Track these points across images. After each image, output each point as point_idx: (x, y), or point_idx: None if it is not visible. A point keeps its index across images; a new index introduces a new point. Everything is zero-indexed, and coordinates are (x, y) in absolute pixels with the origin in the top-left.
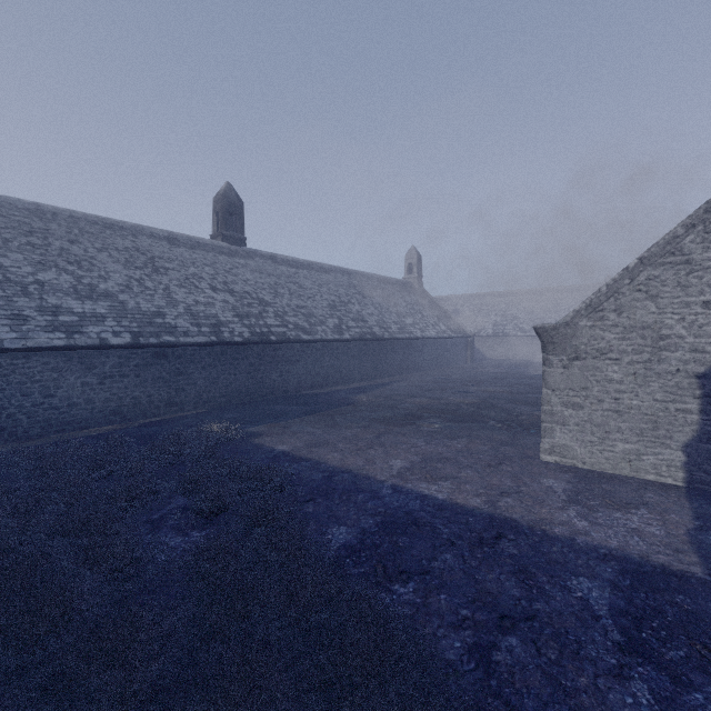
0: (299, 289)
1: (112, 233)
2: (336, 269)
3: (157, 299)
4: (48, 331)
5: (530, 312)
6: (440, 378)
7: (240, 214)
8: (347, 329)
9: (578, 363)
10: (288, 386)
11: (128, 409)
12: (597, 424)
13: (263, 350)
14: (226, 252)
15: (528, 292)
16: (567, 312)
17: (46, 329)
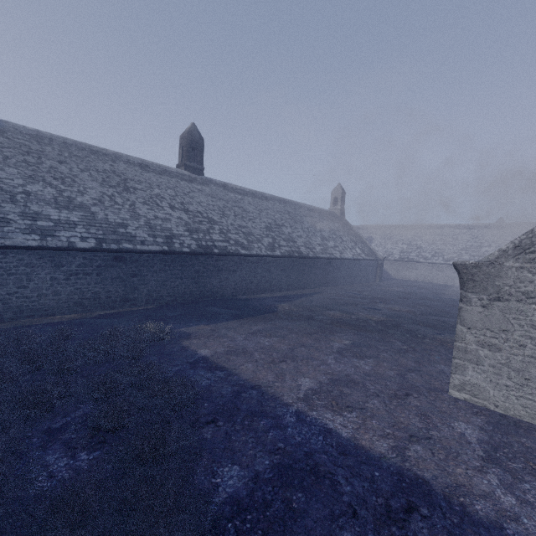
0: (243, 212)
1: (96, 158)
2: (275, 198)
3: (123, 212)
4: (25, 233)
5: (432, 243)
6: (353, 293)
7: (200, 149)
8: (278, 247)
9: (499, 304)
10: (225, 290)
11: (89, 301)
12: (515, 369)
13: (207, 260)
14: (186, 179)
15: (431, 227)
16: (464, 246)
17: (24, 231)
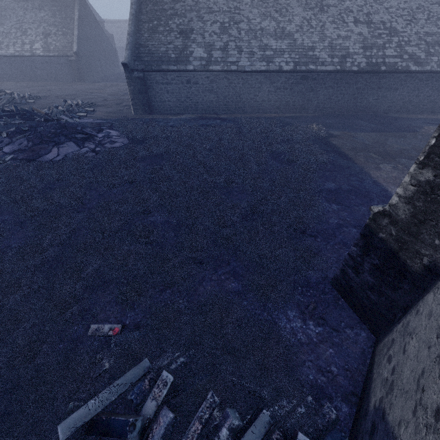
0: None
1: None
2: None
3: (314, 36)
4: (260, 61)
5: None
6: None
7: None
8: None
9: None
10: (379, 107)
11: (283, 107)
12: None
13: (371, 78)
14: None
15: None
16: None
17: (259, 60)
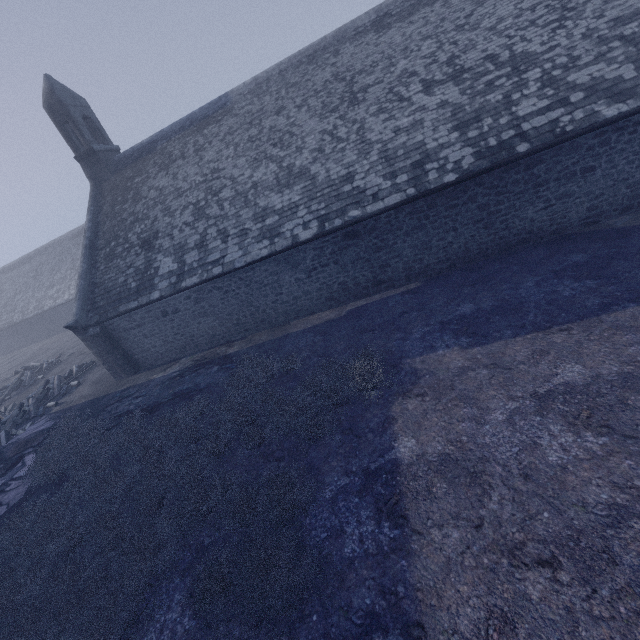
0: None
1: (314, 68)
2: None
3: (347, 153)
4: (259, 241)
5: None
6: None
7: None
8: None
9: None
10: (563, 220)
11: (339, 294)
12: None
13: (503, 177)
14: None
15: None
16: None
17: (257, 239)
